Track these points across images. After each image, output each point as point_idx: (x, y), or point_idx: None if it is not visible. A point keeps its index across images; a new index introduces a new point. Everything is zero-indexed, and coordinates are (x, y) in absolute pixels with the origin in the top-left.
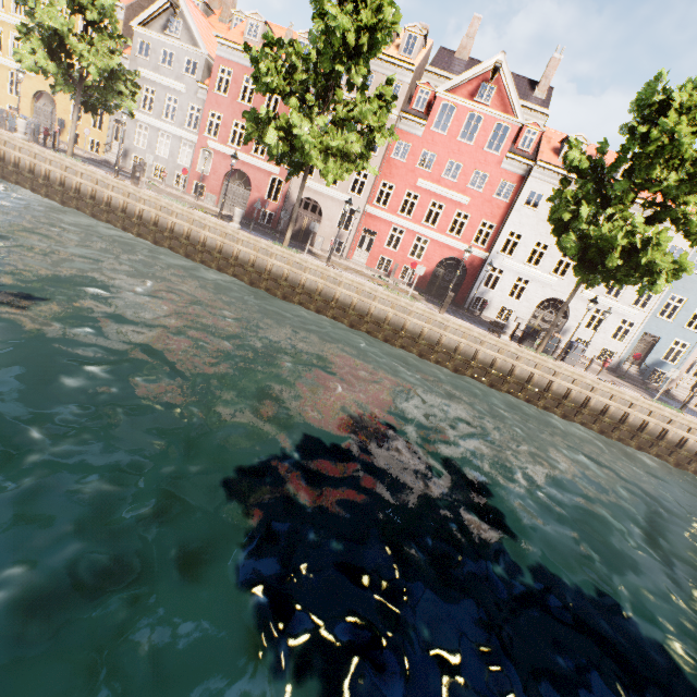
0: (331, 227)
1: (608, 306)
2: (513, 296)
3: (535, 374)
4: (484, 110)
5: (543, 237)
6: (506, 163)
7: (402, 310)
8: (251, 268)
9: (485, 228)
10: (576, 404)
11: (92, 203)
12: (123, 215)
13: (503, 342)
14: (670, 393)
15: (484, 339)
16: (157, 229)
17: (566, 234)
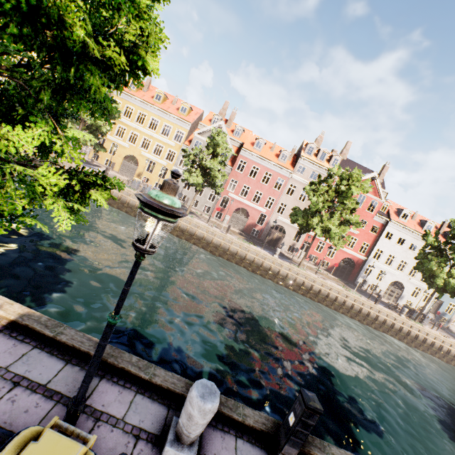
0: (289, 239)
1: (421, 286)
2: (378, 279)
3: (419, 335)
4: (366, 194)
5: (393, 253)
6: (376, 218)
7: (359, 303)
8: (287, 280)
9: (364, 245)
10: (435, 348)
11: (204, 242)
12: (222, 249)
13: (406, 320)
14: (449, 329)
15: (397, 318)
16: (239, 258)
17: (437, 278)
